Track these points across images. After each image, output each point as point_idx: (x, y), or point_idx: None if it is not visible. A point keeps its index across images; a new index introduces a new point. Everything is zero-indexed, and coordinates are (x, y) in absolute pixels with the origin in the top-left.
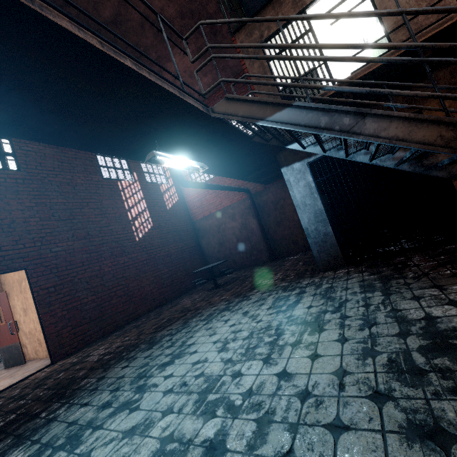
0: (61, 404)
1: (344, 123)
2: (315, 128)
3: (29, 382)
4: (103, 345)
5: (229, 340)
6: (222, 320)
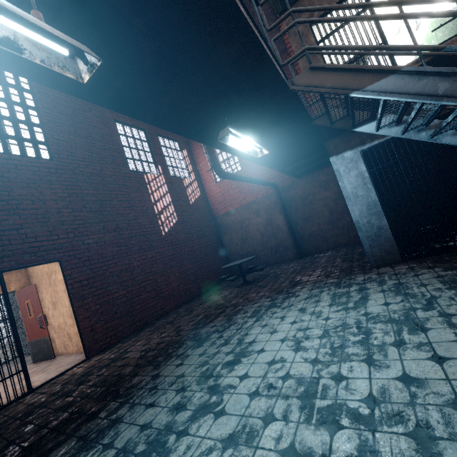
0: (119, 403)
1: None
2: (430, 96)
3: (68, 378)
4: (139, 341)
5: (300, 338)
6: (276, 317)
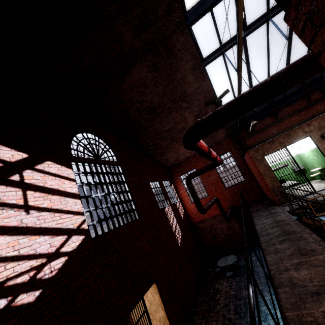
0: None
1: None
2: None
3: None
4: None
5: None
6: None
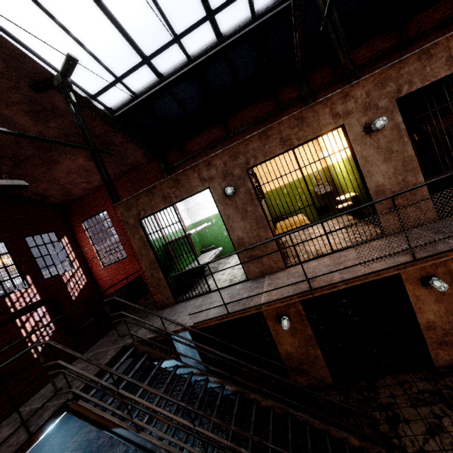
0: None
1: (162, 451)
2: (145, 447)
3: None
4: None
5: None
6: None
